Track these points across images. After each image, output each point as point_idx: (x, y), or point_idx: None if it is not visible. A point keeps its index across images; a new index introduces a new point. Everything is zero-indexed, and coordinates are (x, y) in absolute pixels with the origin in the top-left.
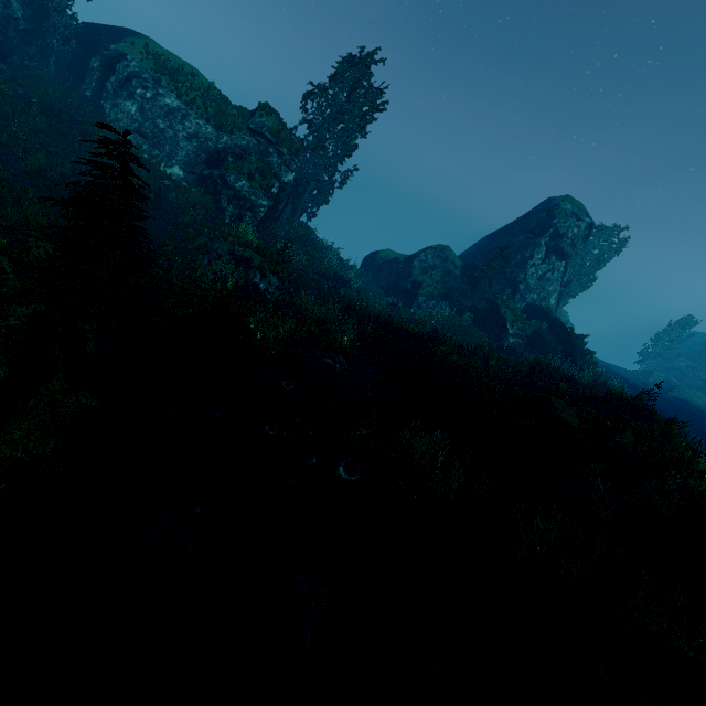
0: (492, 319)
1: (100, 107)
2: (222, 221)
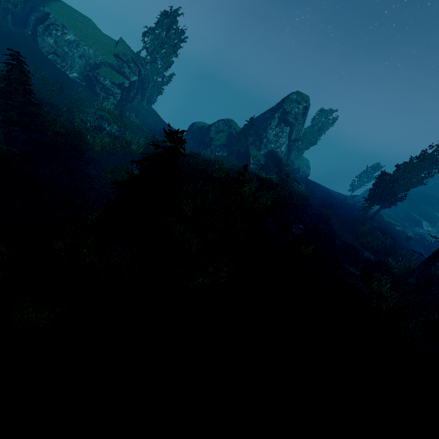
0: (245, 156)
1: (36, 41)
2: (97, 100)
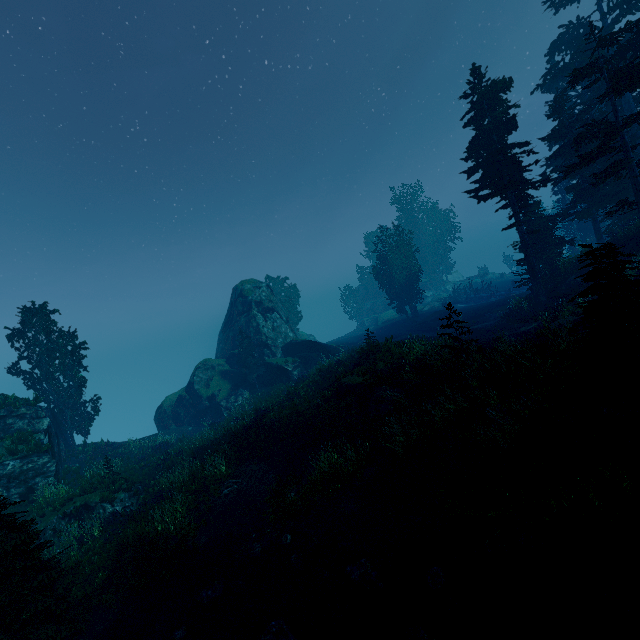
0: (274, 372)
1: None
2: (13, 510)
